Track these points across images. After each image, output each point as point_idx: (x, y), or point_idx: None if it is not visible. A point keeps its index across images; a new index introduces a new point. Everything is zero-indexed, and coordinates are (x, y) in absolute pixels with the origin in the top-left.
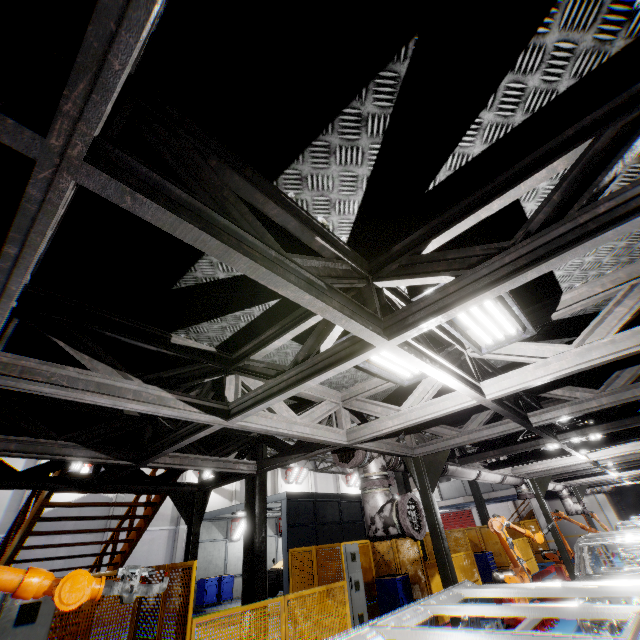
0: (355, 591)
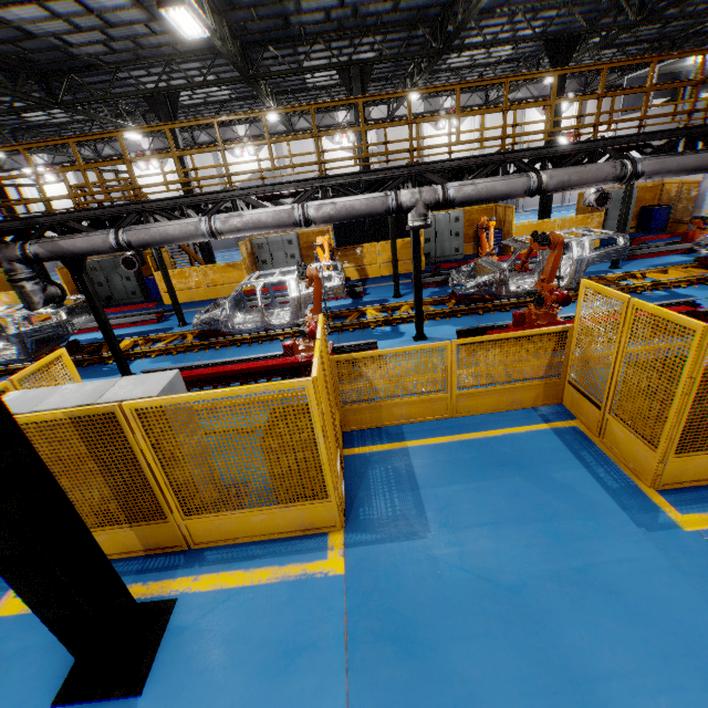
0: (291, 260)
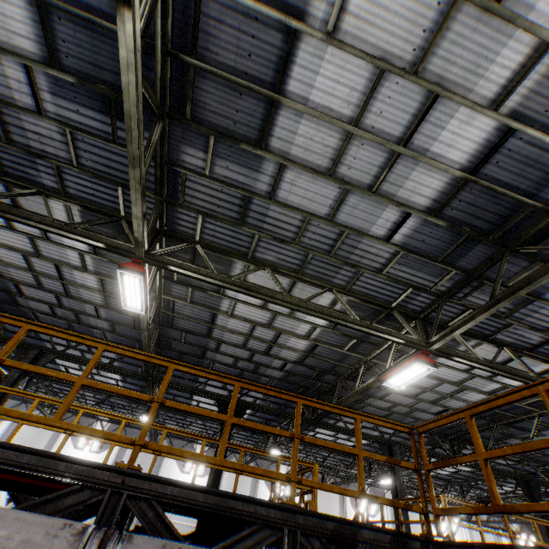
0: None
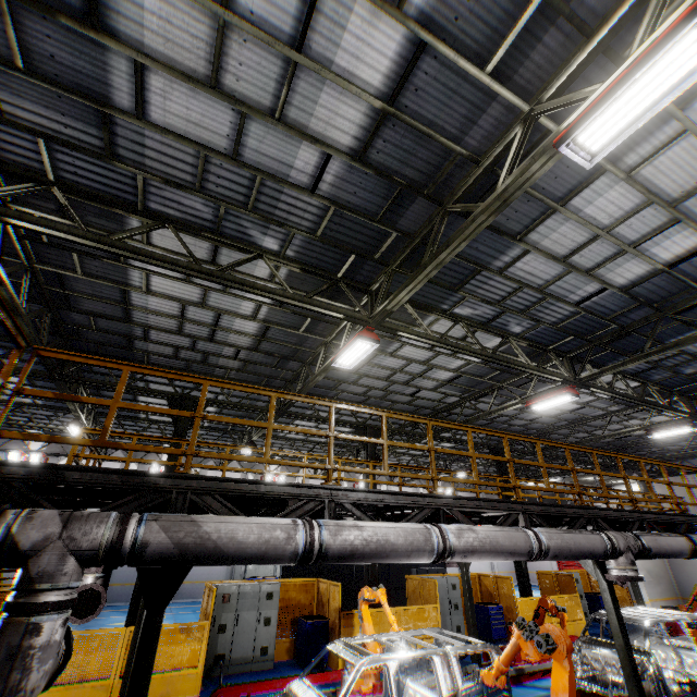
0: (263, 626)
